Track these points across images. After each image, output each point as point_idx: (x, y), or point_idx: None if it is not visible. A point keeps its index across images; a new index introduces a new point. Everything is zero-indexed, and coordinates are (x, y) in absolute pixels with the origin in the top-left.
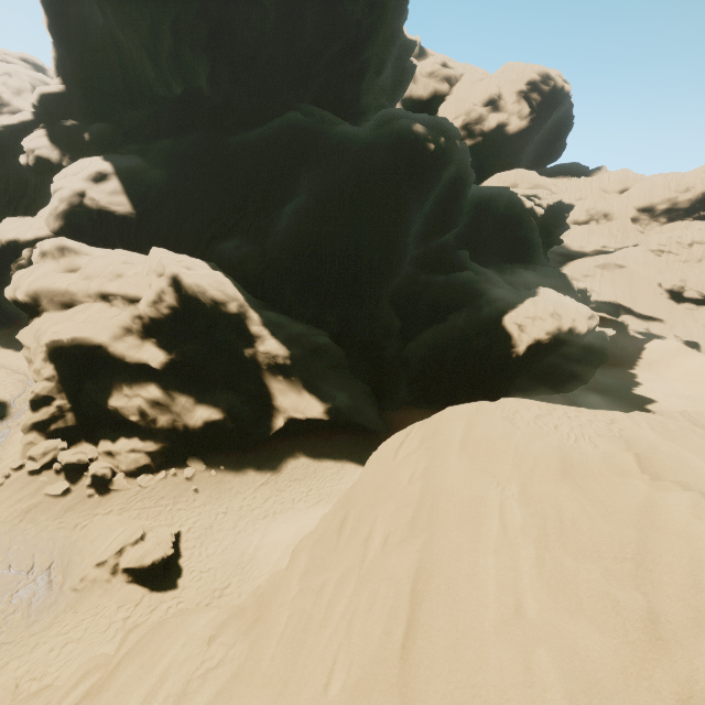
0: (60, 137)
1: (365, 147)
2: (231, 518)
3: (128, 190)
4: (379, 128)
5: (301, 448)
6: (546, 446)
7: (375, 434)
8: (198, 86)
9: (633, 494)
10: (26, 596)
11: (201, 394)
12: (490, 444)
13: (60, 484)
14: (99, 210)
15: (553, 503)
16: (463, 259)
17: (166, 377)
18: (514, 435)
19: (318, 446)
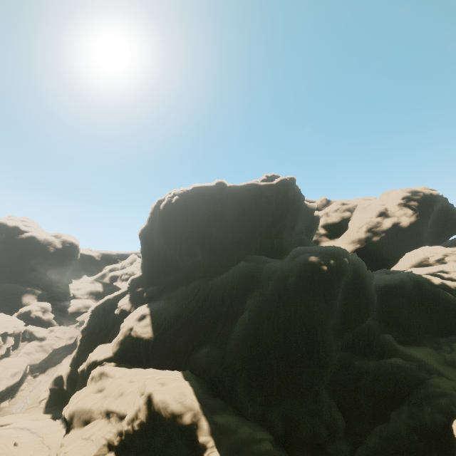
0: (134, 296)
1: (281, 275)
2: None
3: (153, 322)
4: (291, 260)
5: None
6: None
7: None
8: (198, 259)
9: None
10: None
11: None
12: None
13: None
14: (136, 338)
15: None
16: (388, 342)
17: None
18: None
19: None
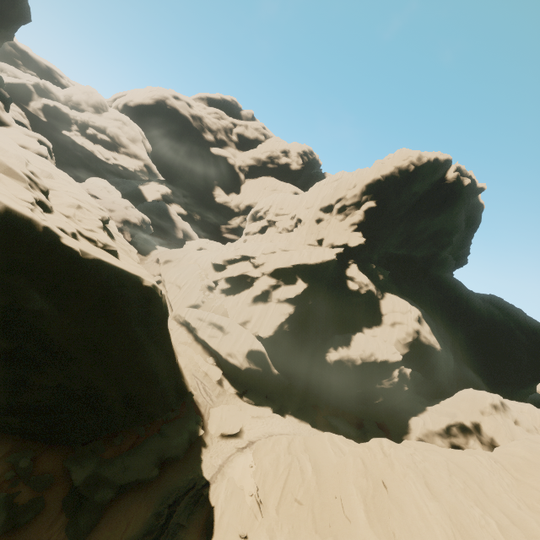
0: (361, 271)
1: (518, 326)
2: None
3: (432, 330)
4: (504, 310)
5: None
6: None
7: None
8: (415, 255)
9: None
10: None
11: None
12: None
13: None
14: (428, 345)
15: None
16: None
17: None
18: None
19: None
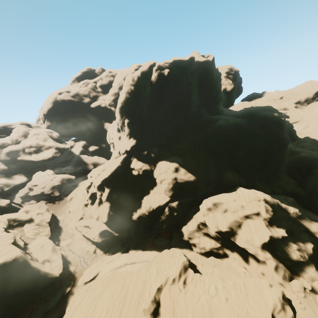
0: (141, 159)
1: (258, 125)
2: None
3: (188, 170)
4: (251, 116)
5: None
6: None
7: None
8: (177, 123)
9: None
10: None
11: (299, 239)
12: None
13: (317, 297)
14: (184, 182)
15: None
16: (292, 148)
17: (288, 238)
18: None
19: None
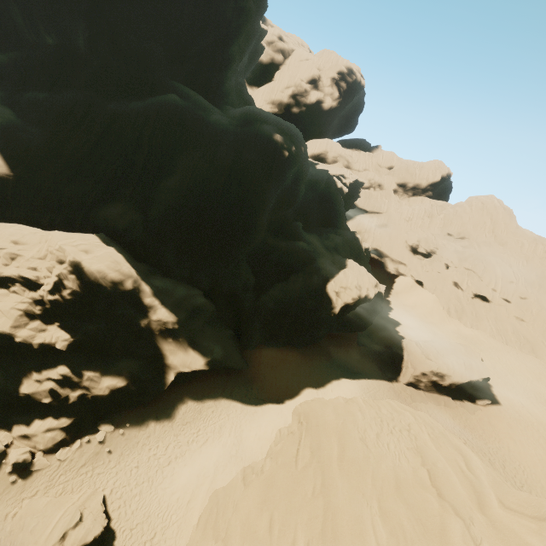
0: None
1: (235, 143)
2: (143, 470)
3: (2, 149)
4: (245, 124)
5: (187, 394)
6: (387, 468)
7: (239, 371)
8: (74, 44)
9: (433, 512)
10: None
11: (105, 366)
12: (358, 467)
13: None
14: None
15: (399, 522)
16: (298, 229)
17: (73, 355)
18: (370, 459)
19: (200, 389)
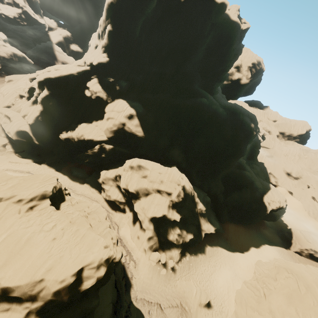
0: (103, 83)
1: (231, 125)
2: (205, 275)
3: (141, 124)
4: (233, 114)
5: (206, 242)
6: None
7: (220, 233)
8: (165, 72)
9: None
10: (183, 315)
11: (186, 228)
12: None
13: (163, 270)
14: (130, 133)
15: None
16: (243, 163)
17: (179, 223)
18: None
19: (210, 241)
